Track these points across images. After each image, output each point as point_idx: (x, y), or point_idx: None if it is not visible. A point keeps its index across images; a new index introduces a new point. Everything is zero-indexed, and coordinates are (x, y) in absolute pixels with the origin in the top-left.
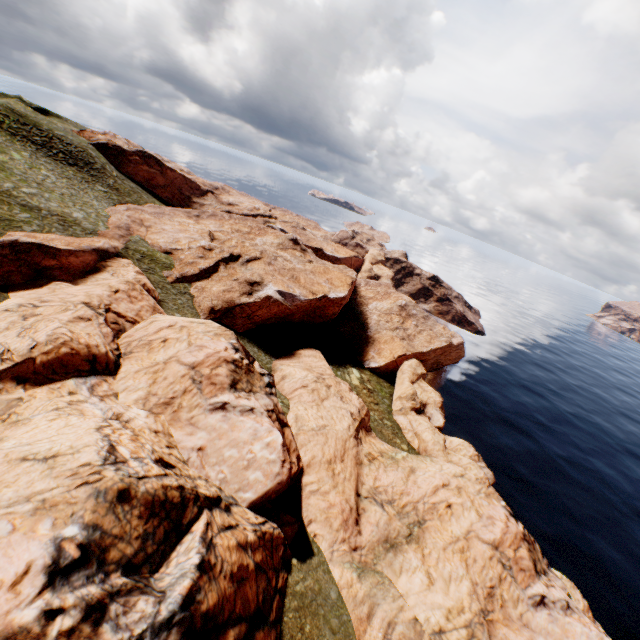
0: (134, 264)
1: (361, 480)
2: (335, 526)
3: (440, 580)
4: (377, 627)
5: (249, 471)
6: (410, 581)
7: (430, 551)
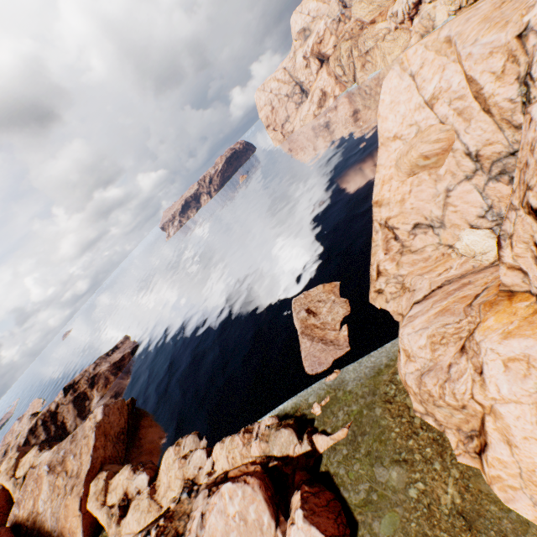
0: None
1: None
2: None
3: None
4: None
5: None
6: None
7: None
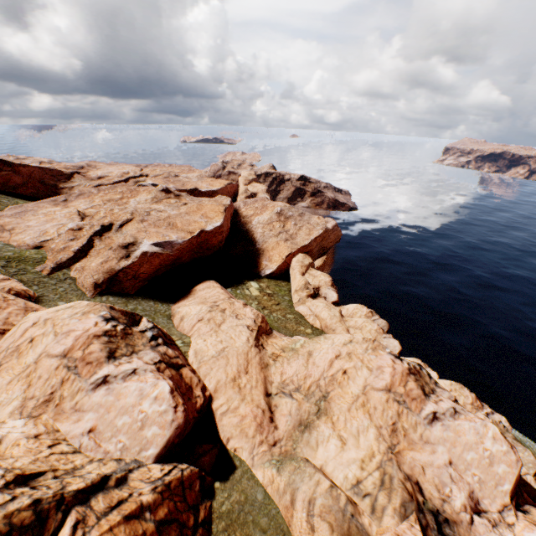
0: (0, 272)
1: (270, 380)
2: (251, 434)
3: (351, 438)
4: (300, 509)
5: (145, 430)
6: (326, 450)
7: (338, 417)
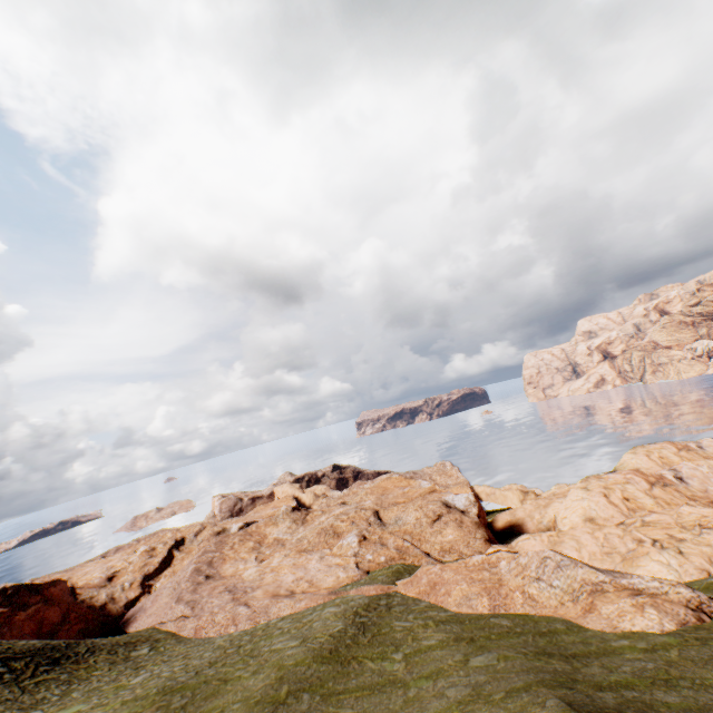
0: None
1: None
2: None
3: None
4: None
5: None
6: None
7: None
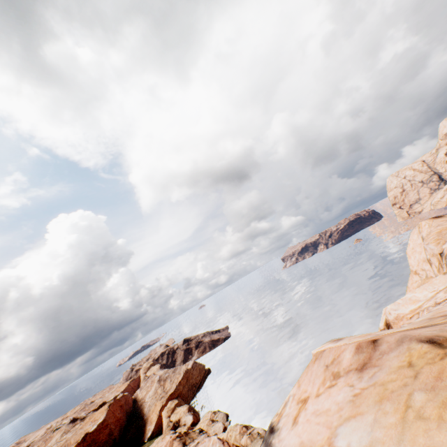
0: None
1: None
2: None
3: None
4: None
5: None
6: None
7: None
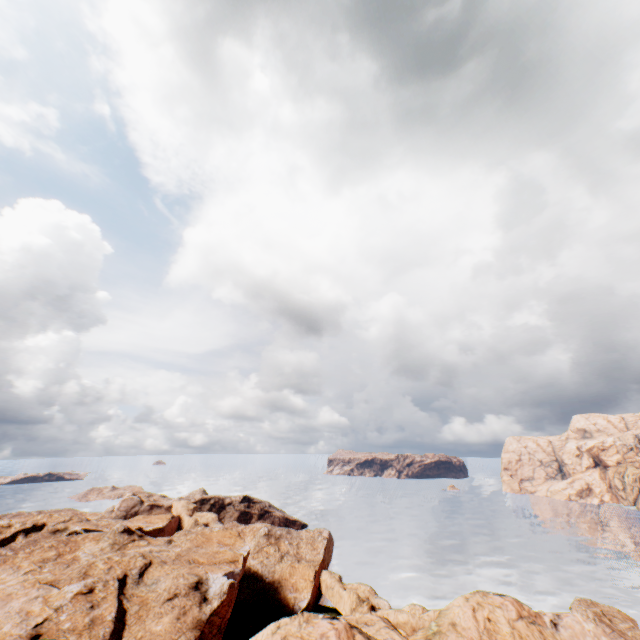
0: None
1: None
2: None
3: None
4: None
5: None
6: None
7: None
